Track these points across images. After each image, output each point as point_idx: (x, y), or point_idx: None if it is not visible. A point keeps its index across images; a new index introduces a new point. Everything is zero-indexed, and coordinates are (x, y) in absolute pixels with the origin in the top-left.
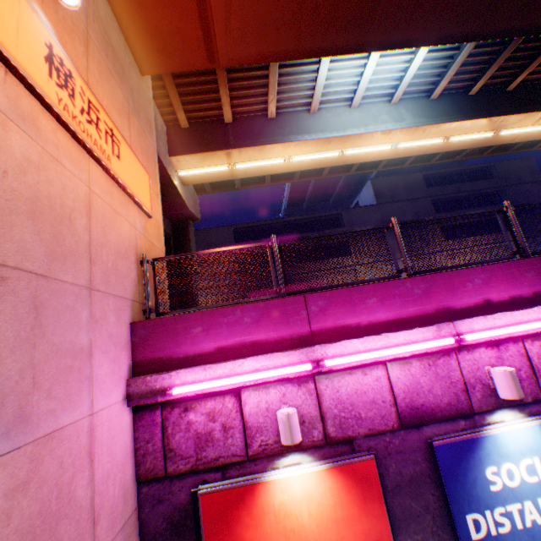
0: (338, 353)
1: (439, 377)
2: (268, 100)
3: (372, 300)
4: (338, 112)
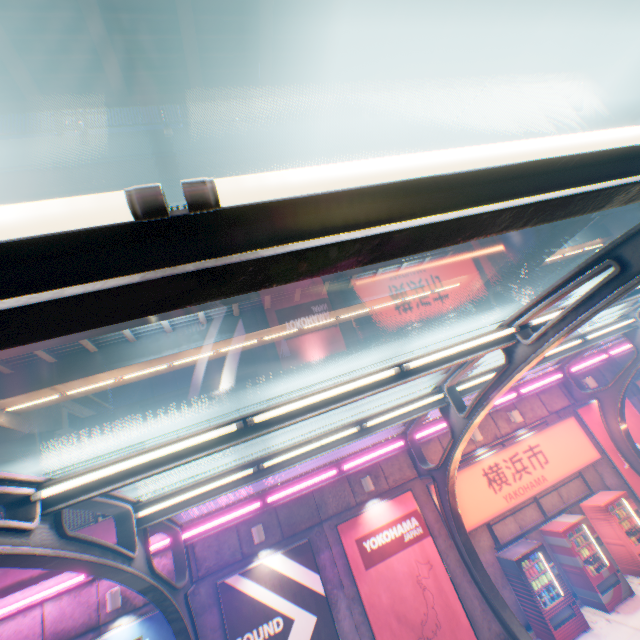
0: (3, 606)
1: (82, 603)
2: (84, 344)
3: None
4: (158, 337)
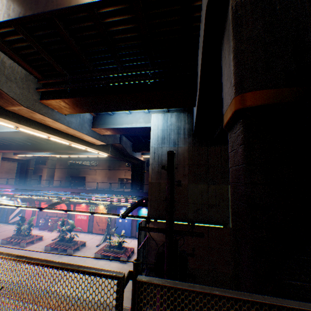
0: None
1: None
2: None
3: (0, 186)
4: None
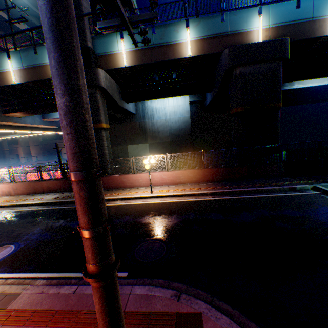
0: None
1: None
2: None
3: None
4: None
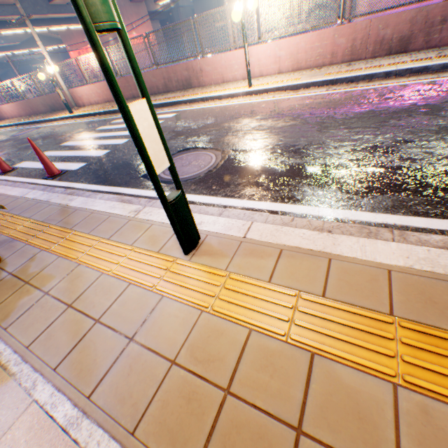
0: None
1: None
2: None
3: None
4: None
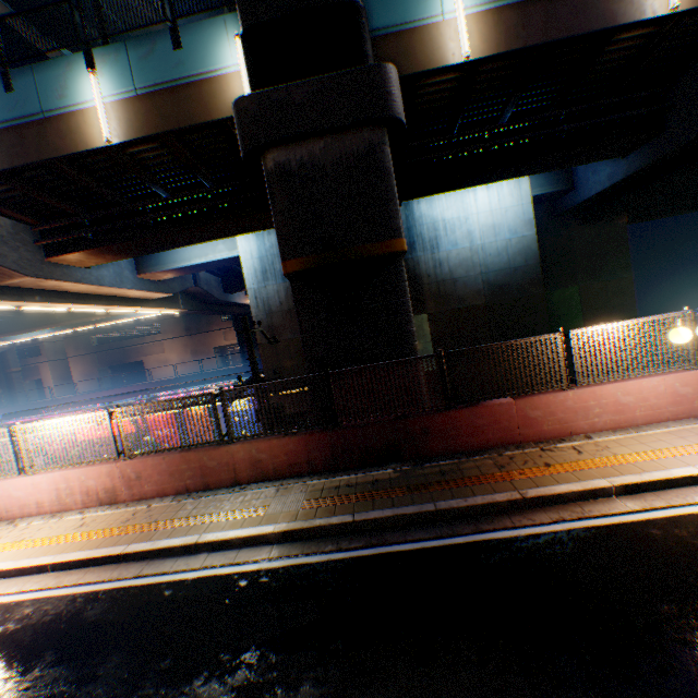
0: None
1: None
2: None
3: None
4: None
